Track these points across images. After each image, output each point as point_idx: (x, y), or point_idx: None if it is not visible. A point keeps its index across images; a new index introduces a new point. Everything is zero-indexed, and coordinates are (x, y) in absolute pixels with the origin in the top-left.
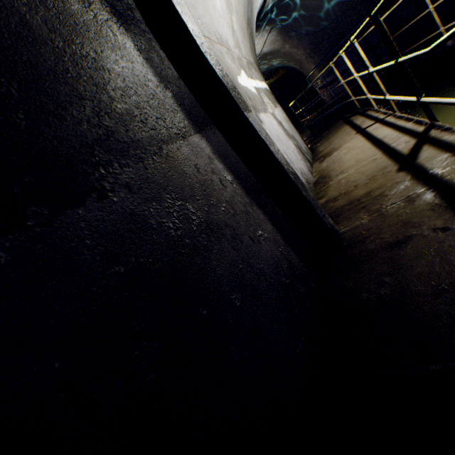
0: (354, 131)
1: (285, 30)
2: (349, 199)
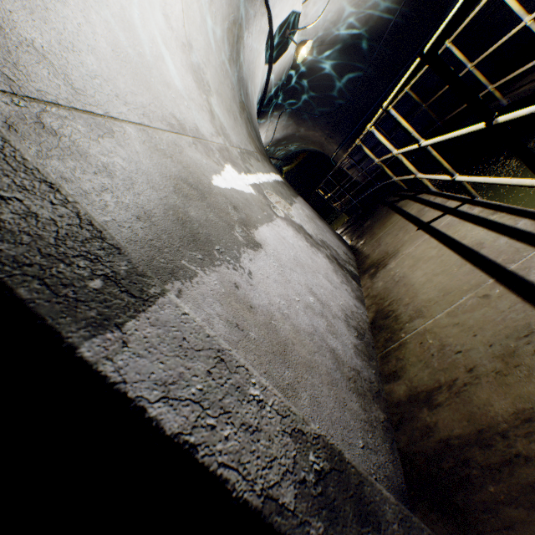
0: (412, 226)
1: (297, 114)
2: (471, 418)
